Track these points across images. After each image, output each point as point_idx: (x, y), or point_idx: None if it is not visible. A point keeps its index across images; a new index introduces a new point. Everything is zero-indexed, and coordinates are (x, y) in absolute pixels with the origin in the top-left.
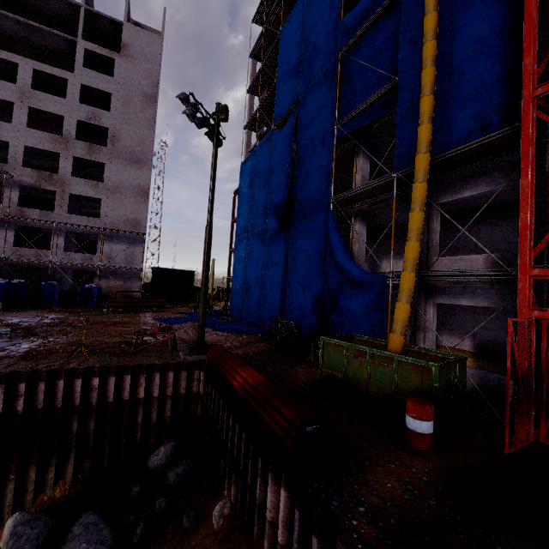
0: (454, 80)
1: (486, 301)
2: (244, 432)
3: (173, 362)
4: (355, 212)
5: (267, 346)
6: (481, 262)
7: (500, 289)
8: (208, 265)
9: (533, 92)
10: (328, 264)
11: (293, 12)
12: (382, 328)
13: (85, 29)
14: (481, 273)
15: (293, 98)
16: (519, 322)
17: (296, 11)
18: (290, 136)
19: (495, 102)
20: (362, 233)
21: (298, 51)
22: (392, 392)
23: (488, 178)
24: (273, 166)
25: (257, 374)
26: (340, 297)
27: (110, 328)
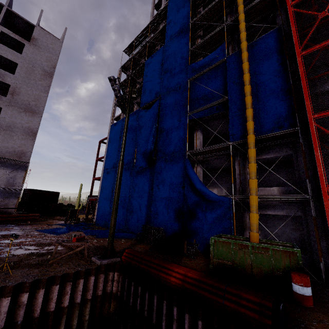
0: (260, 104)
1: (282, 211)
2: (200, 321)
3: (93, 267)
4: (197, 160)
5: (146, 246)
6: (276, 191)
7: (288, 205)
8: (119, 188)
9: (313, 116)
10: (187, 190)
11: (155, 54)
12: (231, 229)
13: (3, 20)
14: (290, 197)
15: (156, 95)
16: (328, 222)
17: (157, 54)
18: (155, 114)
19: (284, 117)
20: (201, 173)
21: (159, 72)
22: (270, 270)
23: (274, 150)
24: (140, 129)
25: (189, 269)
26: (199, 210)
27: (1, 241)
